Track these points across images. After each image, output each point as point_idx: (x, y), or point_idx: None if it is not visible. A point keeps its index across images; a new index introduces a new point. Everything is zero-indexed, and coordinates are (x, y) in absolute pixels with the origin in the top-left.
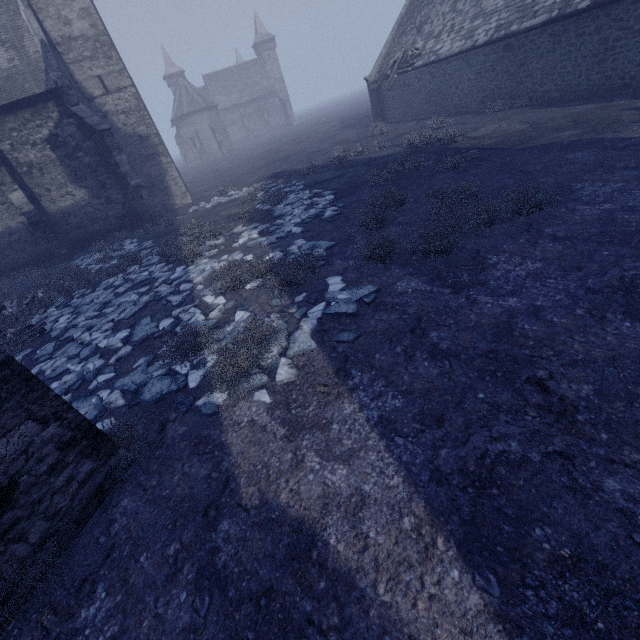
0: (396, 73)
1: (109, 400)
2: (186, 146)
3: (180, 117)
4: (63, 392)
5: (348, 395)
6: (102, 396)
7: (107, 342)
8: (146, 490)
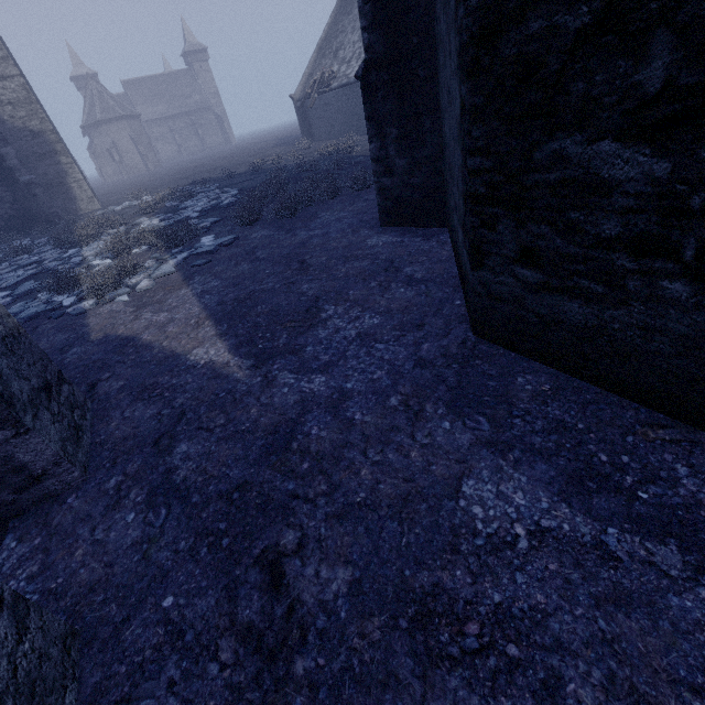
0: (317, 93)
1: None
2: (101, 158)
3: (92, 124)
4: None
5: (186, 287)
6: None
7: None
8: None
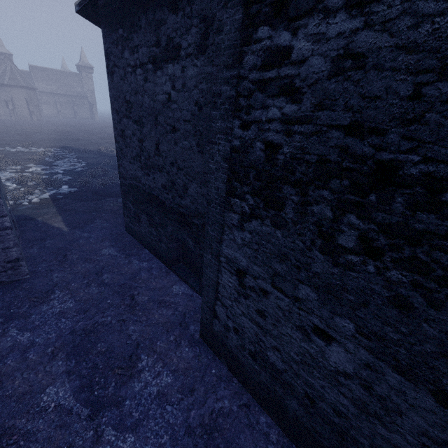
0: None
1: None
2: None
3: None
4: None
5: (53, 205)
6: None
7: None
8: None
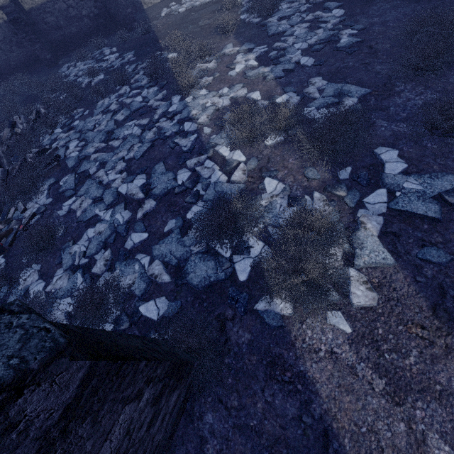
0: None
1: (153, 272)
2: None
3: None
4: (101, 246)
5: None
6: (143, 263)
7: (126, 188)
8: (229, 410)
